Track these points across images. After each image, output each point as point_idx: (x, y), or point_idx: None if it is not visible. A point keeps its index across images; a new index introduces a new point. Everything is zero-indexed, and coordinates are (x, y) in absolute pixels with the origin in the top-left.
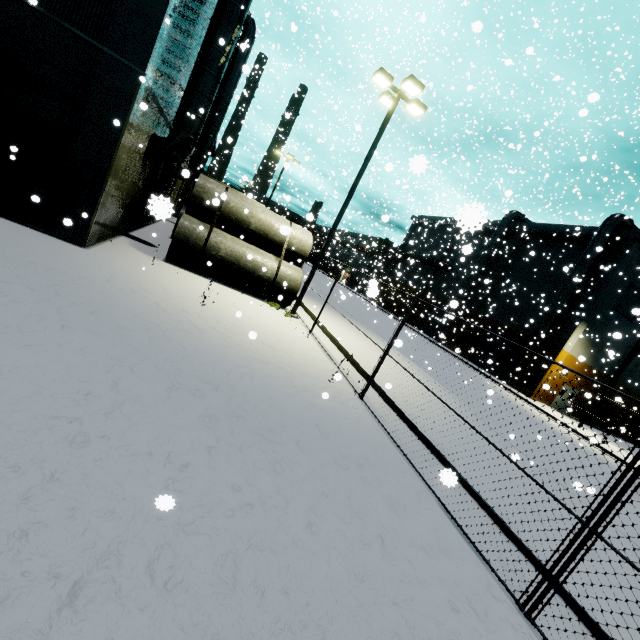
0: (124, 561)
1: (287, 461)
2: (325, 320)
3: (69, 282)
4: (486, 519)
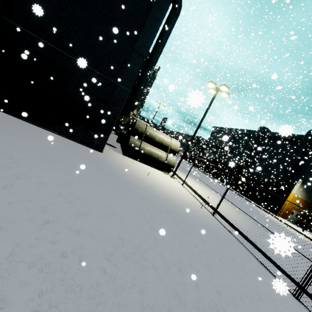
0: (184, 263)
1: (203, 238)
2: (184, 178)
3: (110, 169)
4: (273, 266)
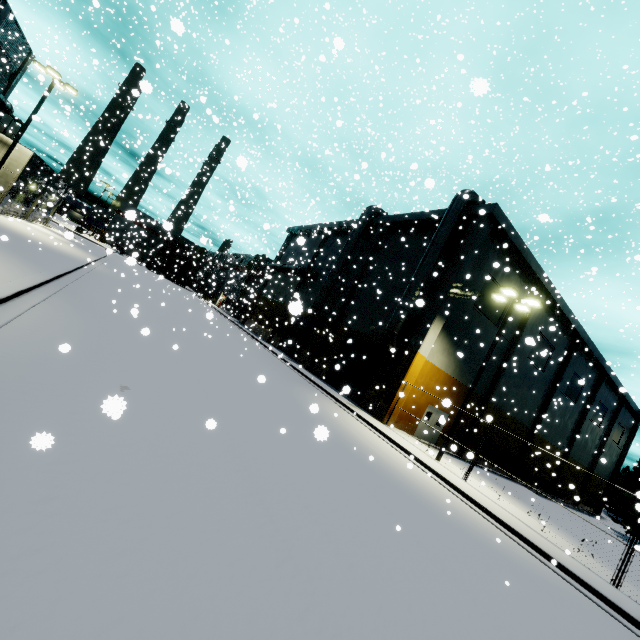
0: None
1: None
2: None
3: None
4: None
